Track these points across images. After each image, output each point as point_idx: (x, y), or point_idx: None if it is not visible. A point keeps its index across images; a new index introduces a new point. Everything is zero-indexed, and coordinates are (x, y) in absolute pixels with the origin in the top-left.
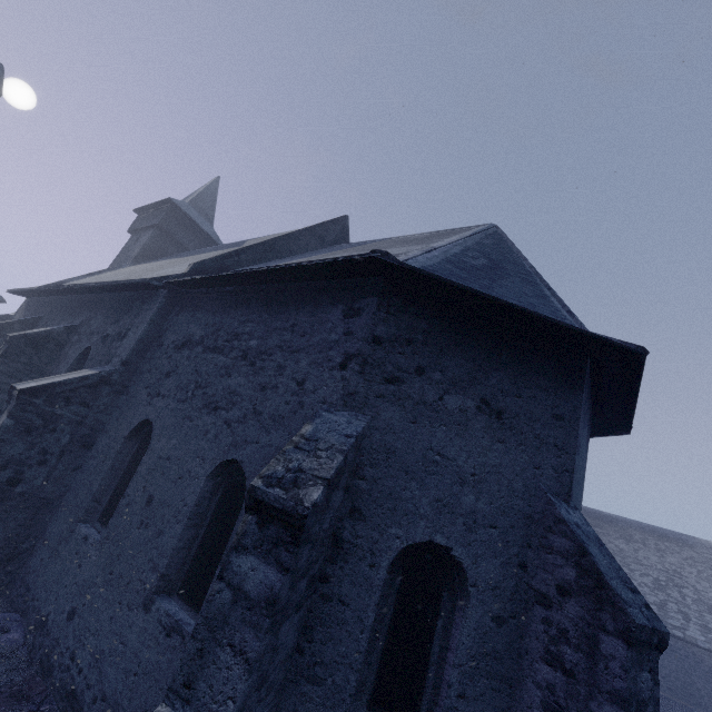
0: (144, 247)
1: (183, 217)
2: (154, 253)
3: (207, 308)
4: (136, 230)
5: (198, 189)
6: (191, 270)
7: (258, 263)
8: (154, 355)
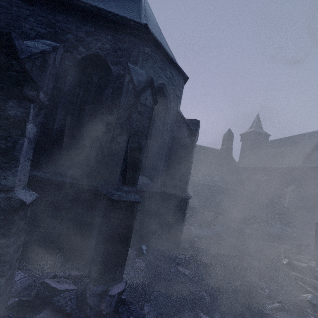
0: (250, 145)
1: (257, 133)
2: (253, 145)
3: (316, 171)
4: (243, 140)
5: (254, 121)
6: (303, 162)
7: (314, 153)
8: (305, 181)
